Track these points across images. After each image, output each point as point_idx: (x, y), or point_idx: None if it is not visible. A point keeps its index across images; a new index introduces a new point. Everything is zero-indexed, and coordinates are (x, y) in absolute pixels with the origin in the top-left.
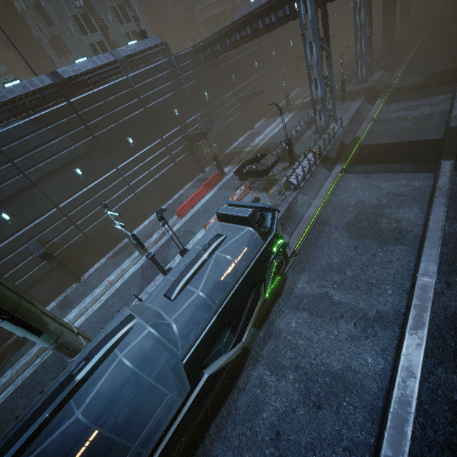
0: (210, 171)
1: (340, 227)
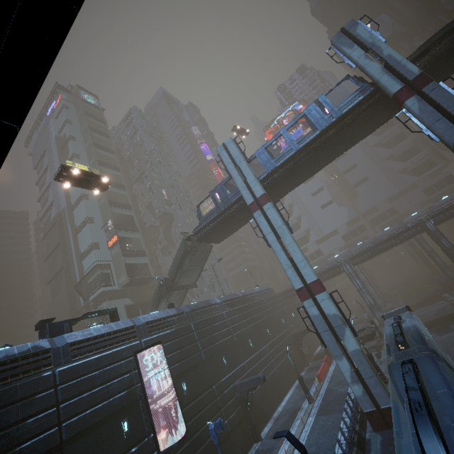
0: (314, 363)
1: (451, 345)
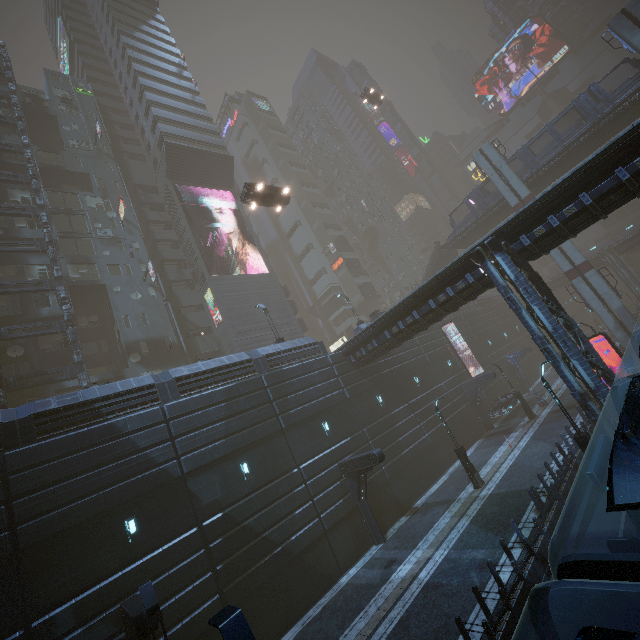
0: None
1: None
